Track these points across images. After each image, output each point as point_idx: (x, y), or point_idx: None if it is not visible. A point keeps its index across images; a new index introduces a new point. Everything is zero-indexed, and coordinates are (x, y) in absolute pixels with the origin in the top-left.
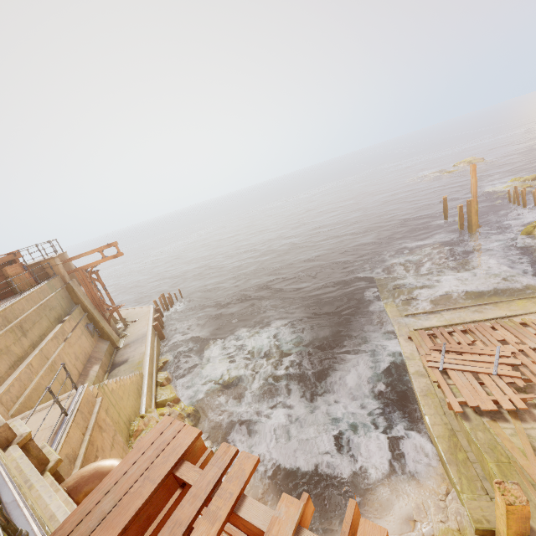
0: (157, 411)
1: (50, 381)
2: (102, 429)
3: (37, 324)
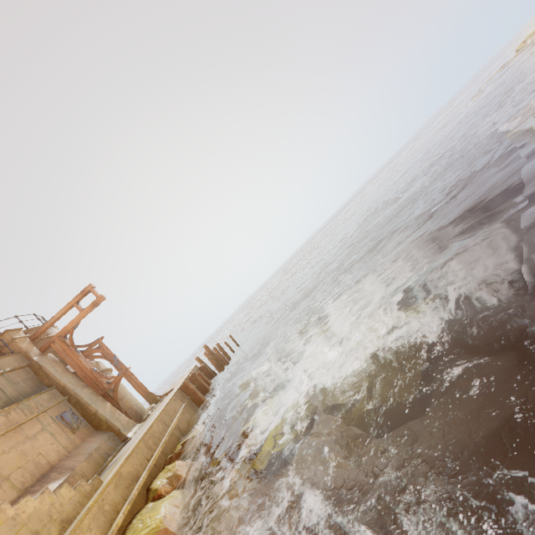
0: None
1: None
2: None
3: None
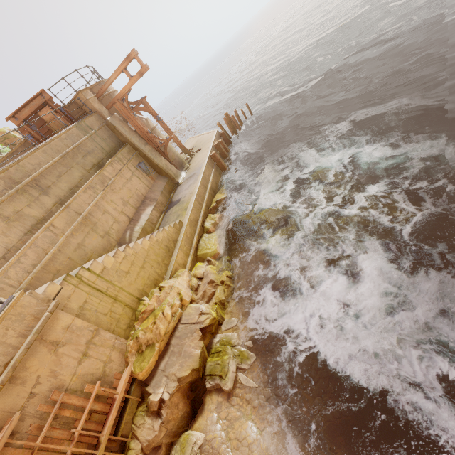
0: (193, 269)
1: (85, 236)
2: (59, 343)
3: (64, 177)
